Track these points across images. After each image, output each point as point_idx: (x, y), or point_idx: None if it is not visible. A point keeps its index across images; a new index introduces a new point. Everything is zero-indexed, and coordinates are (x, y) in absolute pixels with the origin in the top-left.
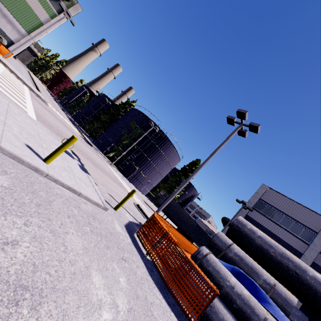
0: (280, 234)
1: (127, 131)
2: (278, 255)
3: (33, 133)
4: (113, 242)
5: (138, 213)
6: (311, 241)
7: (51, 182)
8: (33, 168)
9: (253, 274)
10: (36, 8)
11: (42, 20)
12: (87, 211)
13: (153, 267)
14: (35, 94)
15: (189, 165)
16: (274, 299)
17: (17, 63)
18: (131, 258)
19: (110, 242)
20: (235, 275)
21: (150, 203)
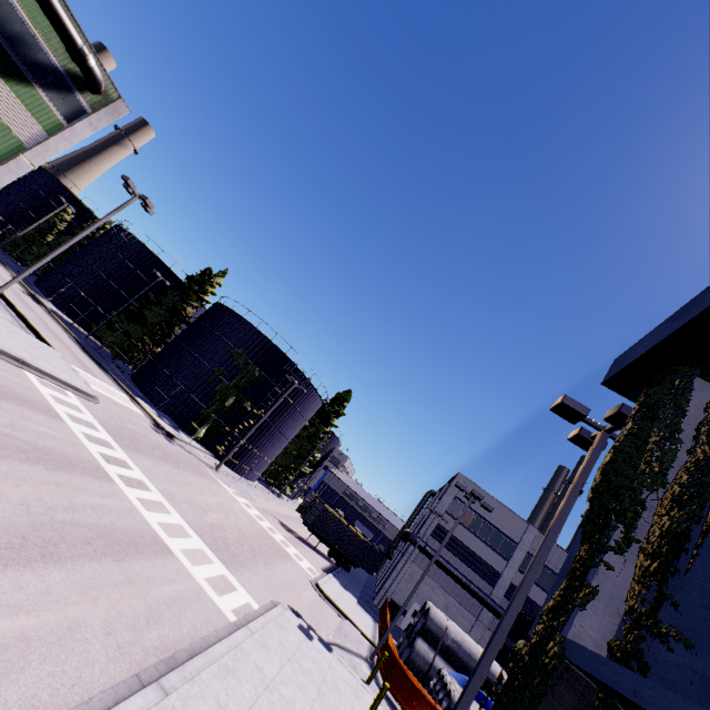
0: (478, 550)
1: (228, 373)
2: None
3: (315, 666)
4: None
5: (336, 618)
6: (510, 555)
7: None
8: None
9: (471, 662)
10: (9, 112)
11: (22, 139)
12: None
13: None
14: (80, 393)
15: (332, 405)
16: None
17: None
18: None
19: None
20: None
21: (272, 501)
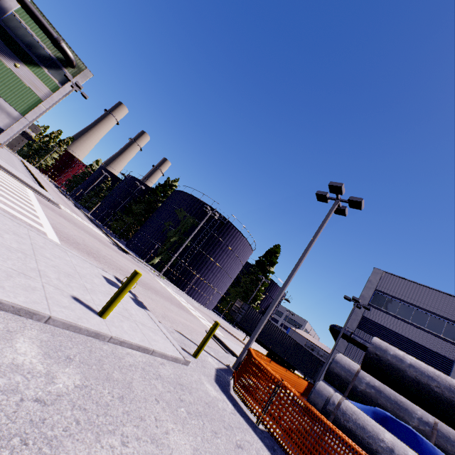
0: (416, 337)
1: (174, 223)
2: (445, 390)
3: (70, 270)
4: (216, 419)
5: (217, 347)
6: None
7: (116, 347)
8: (92, 334)
9: (400, 411)
10: (32, 82)
11: (40, 96)
12: (170, 379)
13: (272, 441)
14: (42, 196)
15: (266, 256)
16: (441, 446)
17: (6, 153)
18: (245, 439)
19: (213, 421)
20: (381, 423)
21: (221, 321)
